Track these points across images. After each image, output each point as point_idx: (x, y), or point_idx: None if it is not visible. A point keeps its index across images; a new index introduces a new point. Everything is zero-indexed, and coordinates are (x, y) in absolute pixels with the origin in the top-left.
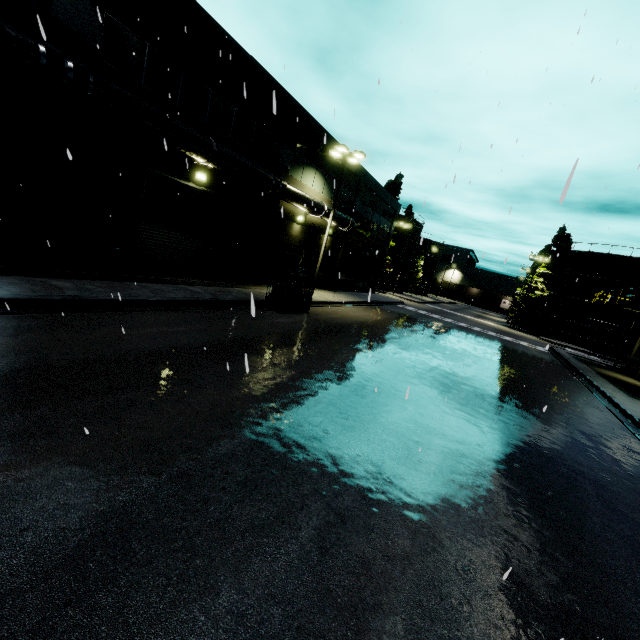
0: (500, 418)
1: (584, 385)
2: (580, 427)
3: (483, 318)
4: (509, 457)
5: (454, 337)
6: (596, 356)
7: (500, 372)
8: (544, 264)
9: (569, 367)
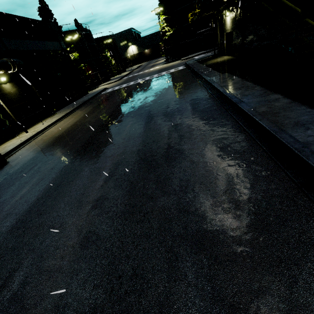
0: (127, 190)
1: (200, 82)
2: (193, 136)
3: (154, 66)
4: (108, 289)
5: (128, 98)
6: (208, 52)
7: (149, 113)
8: (161, 13)
9: (193, 72)
